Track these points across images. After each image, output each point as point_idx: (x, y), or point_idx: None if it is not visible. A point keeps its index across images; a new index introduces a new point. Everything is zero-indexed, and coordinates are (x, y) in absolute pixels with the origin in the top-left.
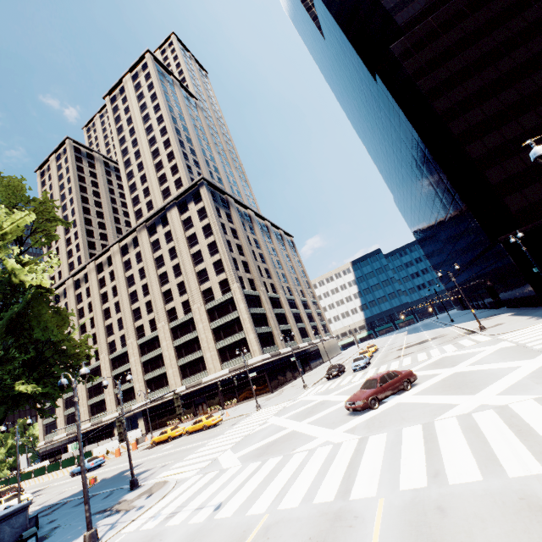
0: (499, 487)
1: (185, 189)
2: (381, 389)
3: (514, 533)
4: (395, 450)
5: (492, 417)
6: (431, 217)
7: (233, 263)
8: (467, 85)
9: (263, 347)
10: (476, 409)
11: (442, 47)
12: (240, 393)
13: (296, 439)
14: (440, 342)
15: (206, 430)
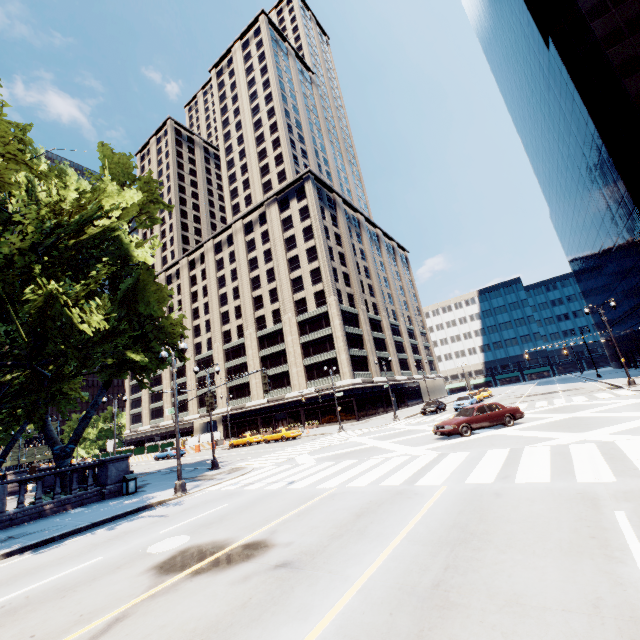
0: (562, 486)
1: (288, 183)
2: (477, 419)
3: (557, 508)
4: (472, 462)
5: (589, 447)
6: (596, 240)
7: (332, 273)
8: None
9: (355, 371)
10: (576, 442)
11: None
12: (323, 415)
13: (375, 451)
14: (572, 394)
15: (284, 441)
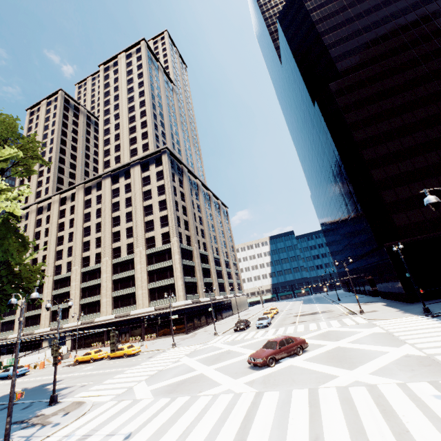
0: None
1: (150, 153)
2: (279, 351)
3: None
4: (284, 409)
5: (364, 393)
6: (337, 216)
7: (176, 220)
8: (379, 126)
9: (187, 294)
10: (352, 383)
11: (366, 94)
12: (160, 329)
13: (203, 383)
14: (328, 316)
15: (125, 358)
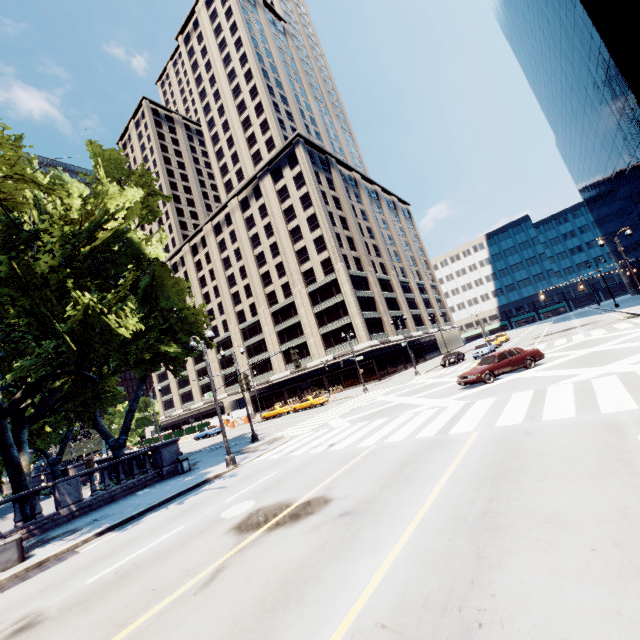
0: (587, 419)
1: (278, 151)
2: (498, 365)
3: (584, 439)
4: (499, 407)
5: (611, 380)
6: (608, 164)
7: (336, 240)
8: None
9: (371, 334)
10: (598, 376)
11: None
12: (345, 379)
13: (404, 408)
14: (590, 328)
15: (313, 409)
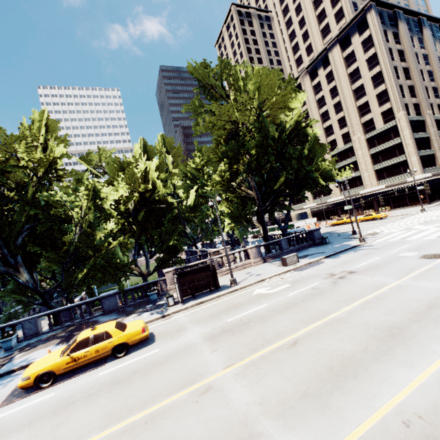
0: None
1: (348, 21)
2: None
3: None
4: None
5: None
6: None
7: (399, 91)
8: None
9: (423, 168)
10: None
11: None
12: (394, 203)
13: None
14: None
15: (375, 220)
